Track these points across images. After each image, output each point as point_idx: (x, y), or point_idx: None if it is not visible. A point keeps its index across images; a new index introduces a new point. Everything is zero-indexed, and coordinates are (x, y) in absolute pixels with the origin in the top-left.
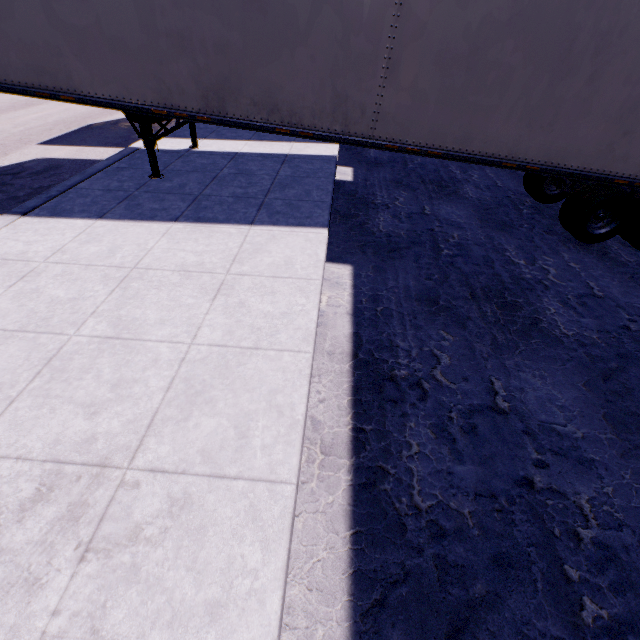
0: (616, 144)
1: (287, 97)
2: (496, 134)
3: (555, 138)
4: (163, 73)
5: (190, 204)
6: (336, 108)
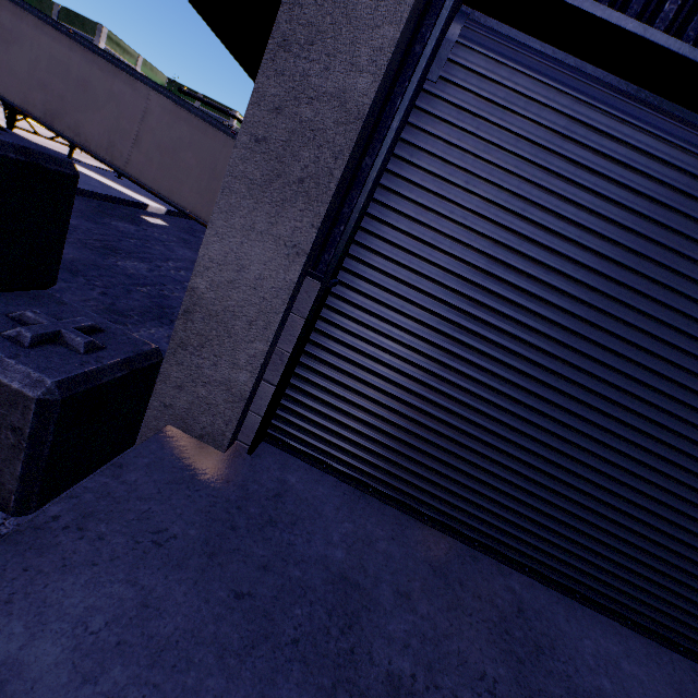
0: None
1: (86, 132)
2: (186, 196)
3: None
4: (30, 94)
5: None
6: (109, 148)
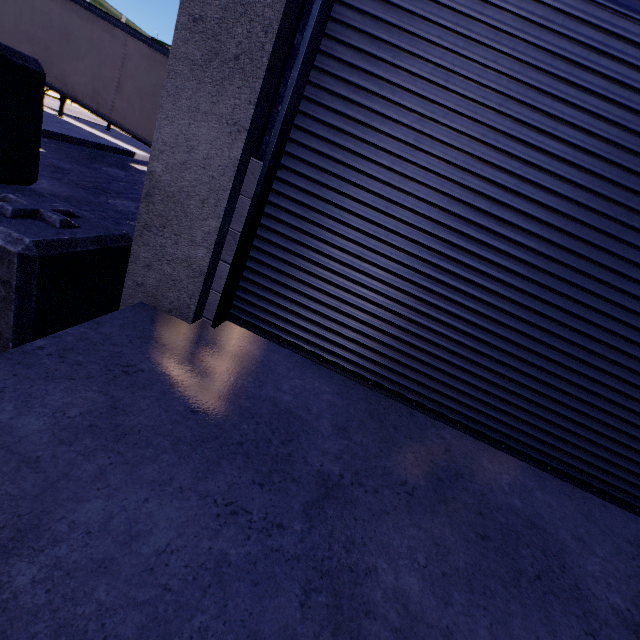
0: None
1: (73, 82)
2: None
3: None
4: (18, 47)
5: None
6: (94, 96)
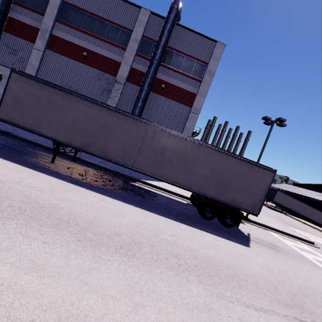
0: (316, 220)
1: (296, 210)
2: (309, 216)
3: (313, 218)
4: (288, 206)
5: (291, 215)
6: (299, 211)
